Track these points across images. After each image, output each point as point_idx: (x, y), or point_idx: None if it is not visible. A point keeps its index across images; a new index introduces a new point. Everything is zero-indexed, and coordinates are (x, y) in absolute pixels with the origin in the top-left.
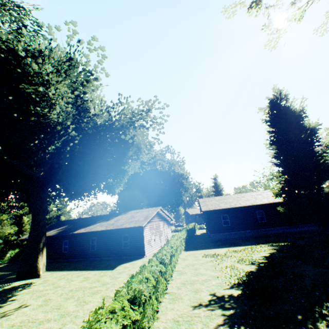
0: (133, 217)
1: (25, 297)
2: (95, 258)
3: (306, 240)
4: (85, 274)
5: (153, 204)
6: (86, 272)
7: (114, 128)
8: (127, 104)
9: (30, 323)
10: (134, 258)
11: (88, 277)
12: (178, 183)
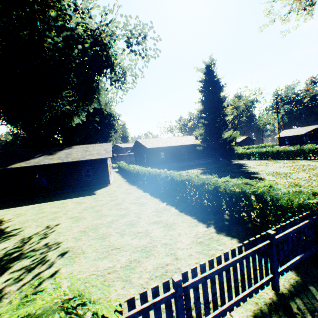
0: (88, 151)
1: (32, 224)
2: (46, 194)
3: (210, 166)
4: (67, 202)
5: (78, 143)
6: (64, 201)
7: (99, 42)
8: (125, 17)
9: (100, 225)
10: (99, 187)
11: (79, 202)
12: (109, 124)
